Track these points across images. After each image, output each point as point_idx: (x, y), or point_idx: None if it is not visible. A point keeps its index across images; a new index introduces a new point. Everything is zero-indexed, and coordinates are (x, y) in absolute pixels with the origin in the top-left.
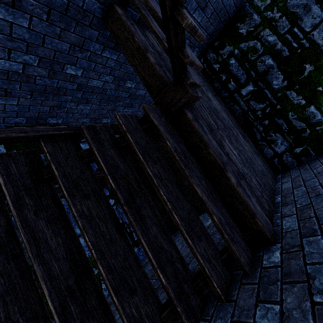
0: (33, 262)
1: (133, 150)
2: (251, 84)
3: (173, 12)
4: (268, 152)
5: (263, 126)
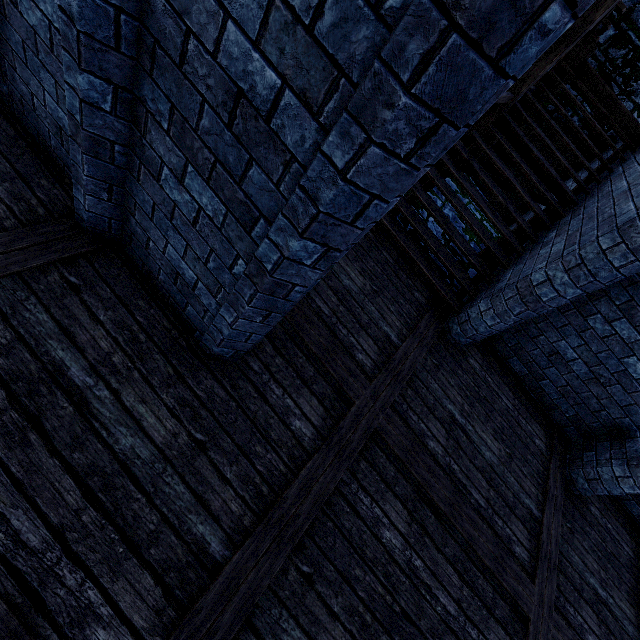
0: (547, 143)
1: (566, 93)
2: (612, 28)
3: (617, 4)
4: (627, 106)
5: (623, 77)
